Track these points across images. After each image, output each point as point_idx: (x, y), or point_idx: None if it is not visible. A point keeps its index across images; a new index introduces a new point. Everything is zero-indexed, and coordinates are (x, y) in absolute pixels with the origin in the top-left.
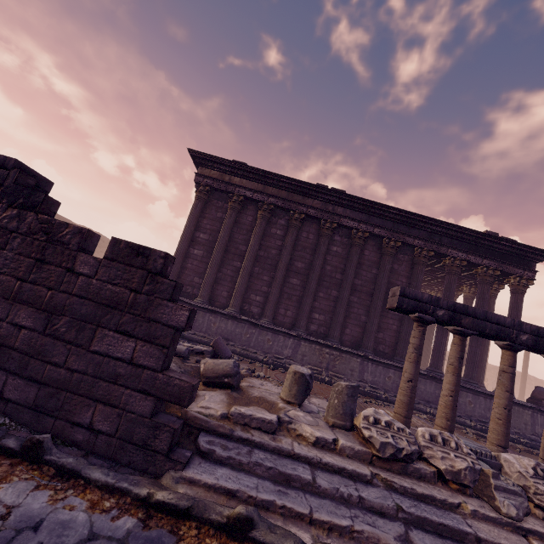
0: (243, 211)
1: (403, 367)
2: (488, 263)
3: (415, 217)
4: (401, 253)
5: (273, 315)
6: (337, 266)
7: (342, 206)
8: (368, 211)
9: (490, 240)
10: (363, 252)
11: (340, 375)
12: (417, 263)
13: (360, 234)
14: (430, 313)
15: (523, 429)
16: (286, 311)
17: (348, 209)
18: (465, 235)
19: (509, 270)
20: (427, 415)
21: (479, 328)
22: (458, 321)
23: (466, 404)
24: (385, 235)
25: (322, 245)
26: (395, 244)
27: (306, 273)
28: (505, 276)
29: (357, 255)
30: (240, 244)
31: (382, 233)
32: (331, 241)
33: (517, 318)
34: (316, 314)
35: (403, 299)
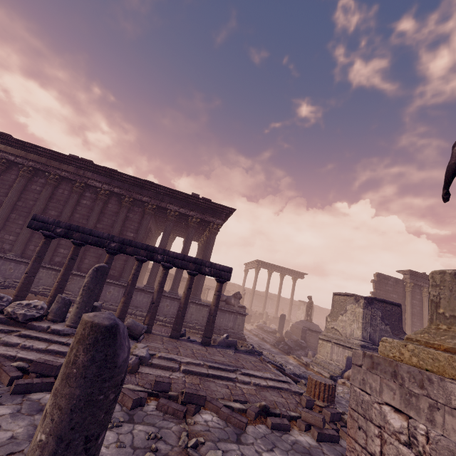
0: (8, 171)
1: (120, 284)
2: (193, 214)
3: (141, 181)
4: (137, 207)
5: (22, 250)
6: (85, 214)
7: (91, 171)
8: (110, 176)
9: (193, 198)
10: (107, 205)
11: (69, 292)
12: (145, 213)
13: (103, 191)
14: (52, 230)
15: (201, 320)
16: (35, 247)
17: (96, 174)
18: (178, 195)
19: (207, 219)
20: (132, 315)
21: (85, 239)
22: (71, 235)
23: (164, 307)
24: (122, 193)
25: (71, 198)
26: (129, 199)
27: (58, 219)
28: (210, 223)
29: (99, 206)
30: (2, 196)
31: (120, 192)
32: (82, 197)
33: (208, 249)
34: (62, 249)
35: (33, 222)
